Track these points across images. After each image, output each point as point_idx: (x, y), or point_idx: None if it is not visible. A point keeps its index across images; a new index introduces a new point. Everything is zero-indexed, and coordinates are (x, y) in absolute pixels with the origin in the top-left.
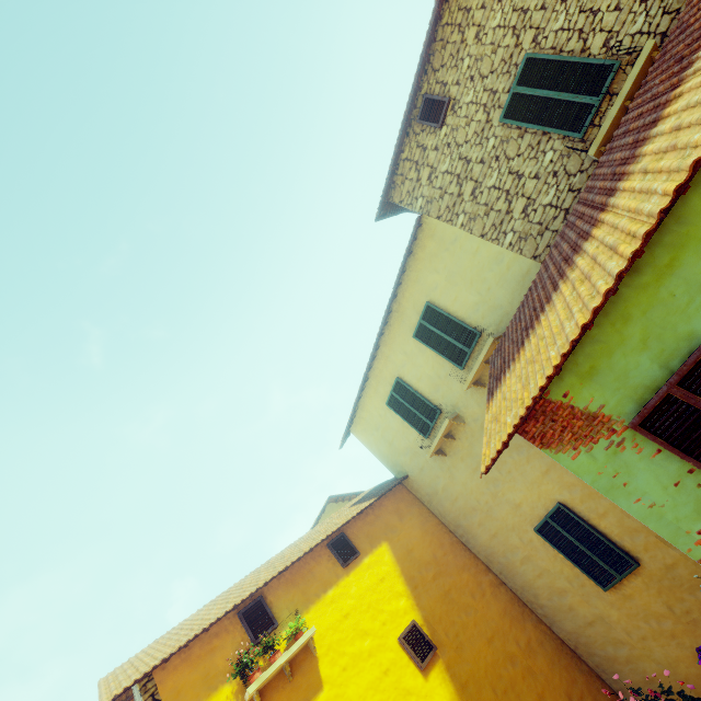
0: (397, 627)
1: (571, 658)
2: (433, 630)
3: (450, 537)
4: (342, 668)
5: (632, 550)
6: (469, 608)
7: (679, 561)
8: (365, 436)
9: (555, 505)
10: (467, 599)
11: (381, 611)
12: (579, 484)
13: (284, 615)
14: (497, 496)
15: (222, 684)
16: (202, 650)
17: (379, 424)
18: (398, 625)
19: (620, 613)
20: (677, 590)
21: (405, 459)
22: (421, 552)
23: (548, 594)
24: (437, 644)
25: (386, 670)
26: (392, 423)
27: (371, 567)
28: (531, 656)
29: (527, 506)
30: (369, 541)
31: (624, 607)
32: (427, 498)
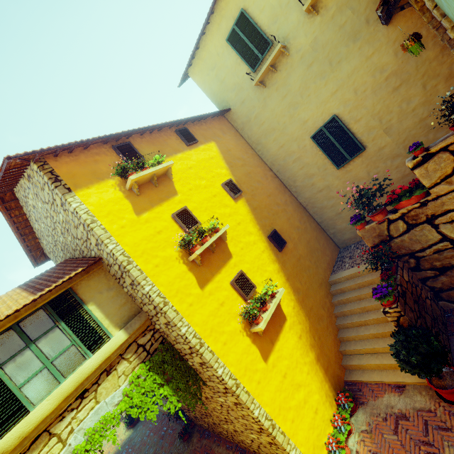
0: (220, 180)
1: (303, 210)
2: (240, 186)
3: (252, 151)
4: (189, 189)
5: (365, 142)
6: (259, 182)
7: (388, 144)
8: (201, 77)
9: (332, 116)
10: (258, 179)
11: (211, 171)
12: (354, 99)
13: (148, 157)
14: (293, 117)
15: (107, 178)
16: (87, 159)
17: (215, 63)
18: (221, 180)
19: (340, 182)
20: (378, 162)
21: (232, 95)
22: (235, 153)
23: (302, 178)
24: (242, 192)
25: (214, 195)
26: (227, 61)
27: (205, 151)
28: (286, 206)
29: (311, 121)
30: (203, 138)
31: (344, 178)
32: (241, 126)
